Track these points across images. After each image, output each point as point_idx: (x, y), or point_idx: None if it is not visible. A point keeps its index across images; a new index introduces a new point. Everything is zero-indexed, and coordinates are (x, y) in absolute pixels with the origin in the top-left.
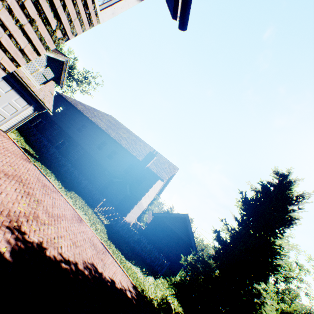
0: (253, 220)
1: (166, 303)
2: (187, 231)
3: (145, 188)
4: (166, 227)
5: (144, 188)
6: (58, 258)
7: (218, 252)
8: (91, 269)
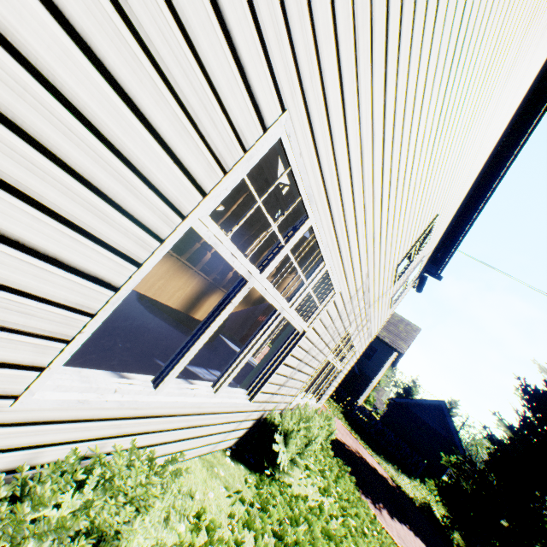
0: (541, 416)
1: (428, 507)
2: (446, 425)
3: (377, 364)
4: (414, 417)
5: (375, 363)
6: (341, 441)
7: (492, 454)
8: (358, 453)
